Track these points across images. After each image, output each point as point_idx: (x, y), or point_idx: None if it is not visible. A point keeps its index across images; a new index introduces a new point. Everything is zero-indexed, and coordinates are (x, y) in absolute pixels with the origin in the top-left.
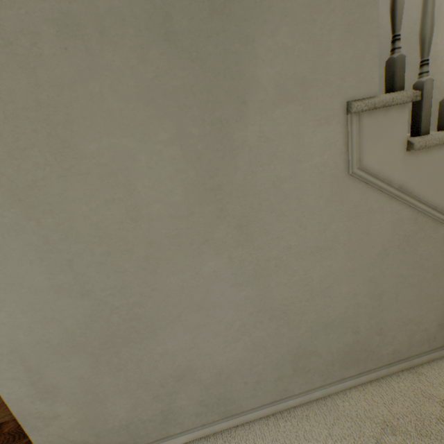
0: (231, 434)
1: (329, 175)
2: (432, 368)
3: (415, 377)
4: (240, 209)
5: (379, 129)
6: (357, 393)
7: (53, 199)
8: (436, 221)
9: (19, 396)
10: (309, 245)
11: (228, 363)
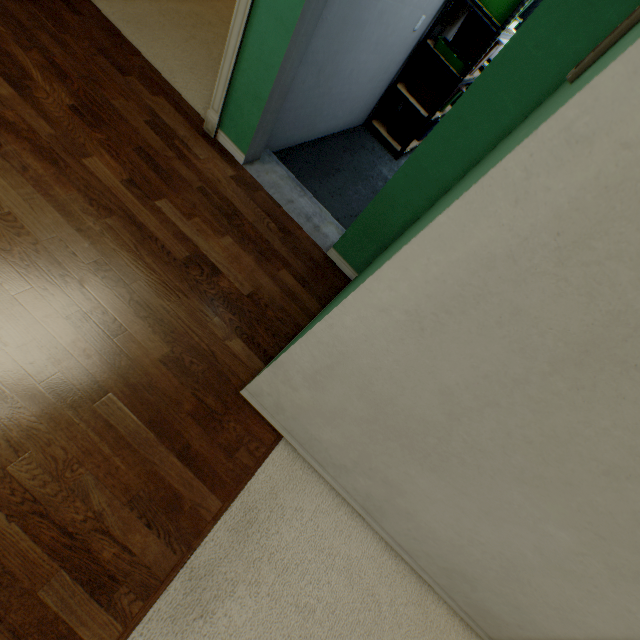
0: (352, 515)
1: None
2: None
3: None
4: None
5: None
6: (446, 611)
7: (606, 387)
8: None
9: (298, 361)
10: None
11: (425, 521)
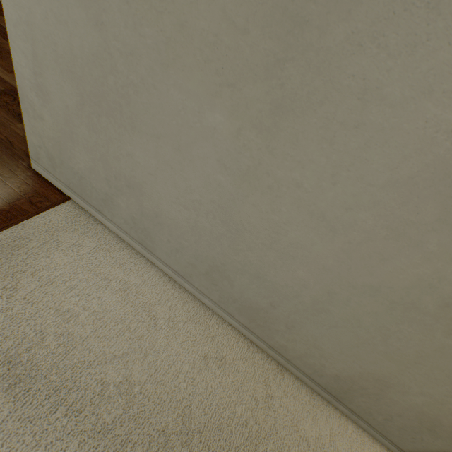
0: (136, 255)
1: (438, 155)
2: (294, 382)
3: (276, 370)
4: (297, 84)
5: None
6: (230, 331)
7: None
8: None
9: (24, 74)
10: (317, 205)
11: (168, 215)
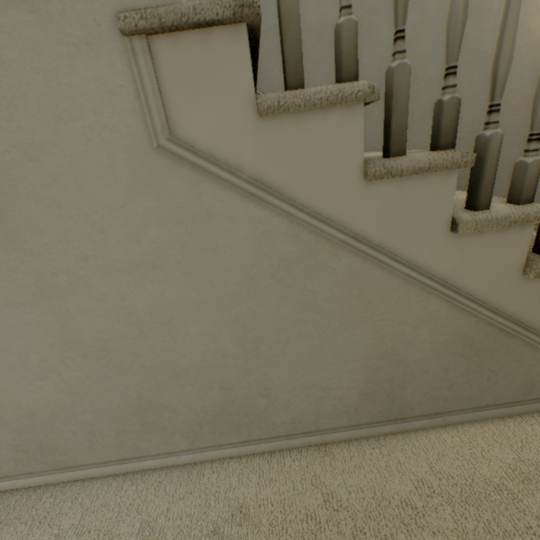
0: (64, 489)
1: (124, 147)
2: (349, 448)
3: (319, 456)
4: None
5: (199, 71)
6: (236, 465)
7: None
8: (336, 243)
9: None
10: (118, 259)
11: (40, 405)
